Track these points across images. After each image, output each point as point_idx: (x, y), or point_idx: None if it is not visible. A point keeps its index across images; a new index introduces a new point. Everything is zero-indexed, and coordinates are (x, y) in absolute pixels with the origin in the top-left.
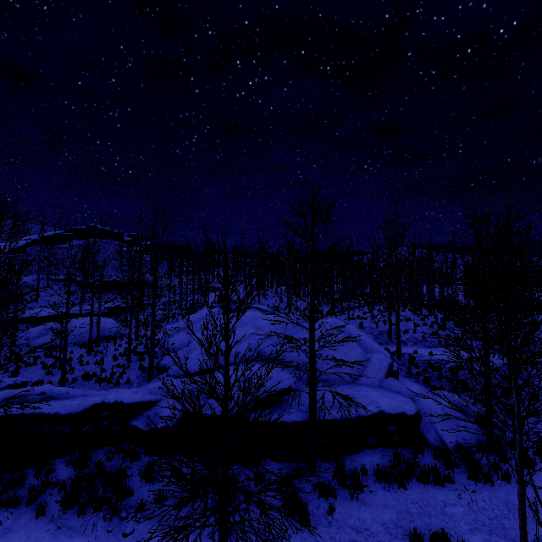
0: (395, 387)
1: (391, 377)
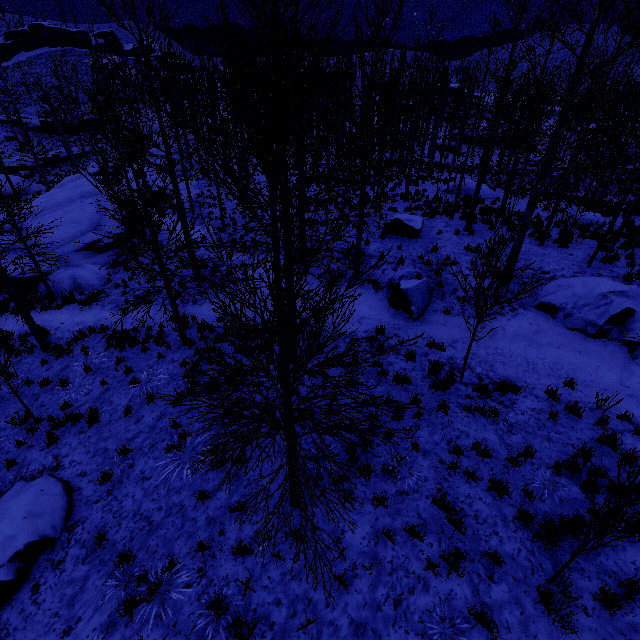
0: (72, 259)
1: (87, 251)
